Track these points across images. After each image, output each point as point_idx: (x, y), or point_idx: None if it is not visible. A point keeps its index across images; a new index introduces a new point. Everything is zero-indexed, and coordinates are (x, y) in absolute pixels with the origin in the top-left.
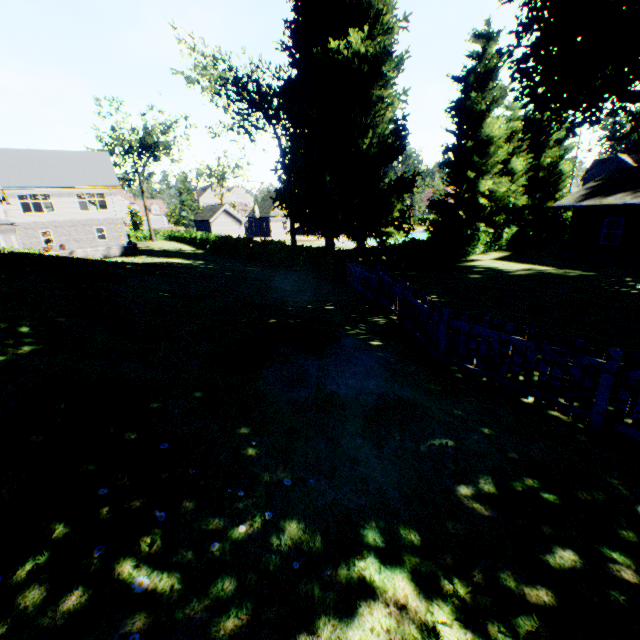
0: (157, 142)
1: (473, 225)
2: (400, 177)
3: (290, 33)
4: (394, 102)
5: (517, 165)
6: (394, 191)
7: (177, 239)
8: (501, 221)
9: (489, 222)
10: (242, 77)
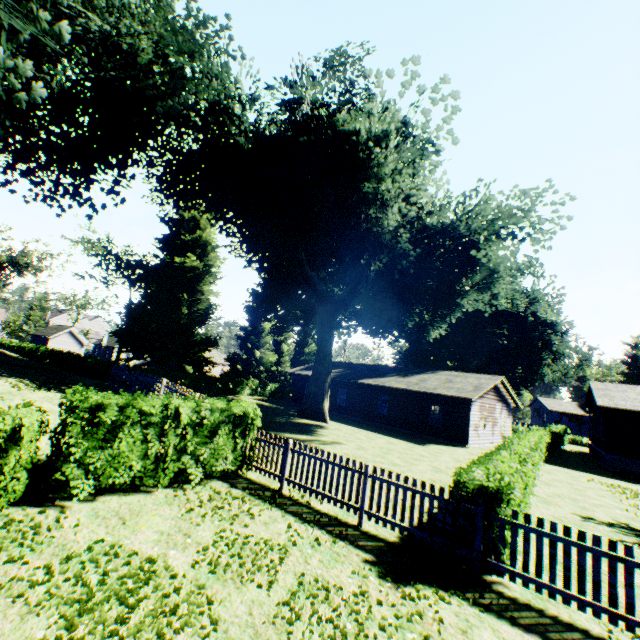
0: (29, 264)
1: (249, 376)
2: (209, 337)
3: (159, 242)
4: (215, 294)
5: (286, 348)
6: (203, 344)
7: (3, 346)
8: (264, 376)
9: (259, 376)
10: (118, 252)
